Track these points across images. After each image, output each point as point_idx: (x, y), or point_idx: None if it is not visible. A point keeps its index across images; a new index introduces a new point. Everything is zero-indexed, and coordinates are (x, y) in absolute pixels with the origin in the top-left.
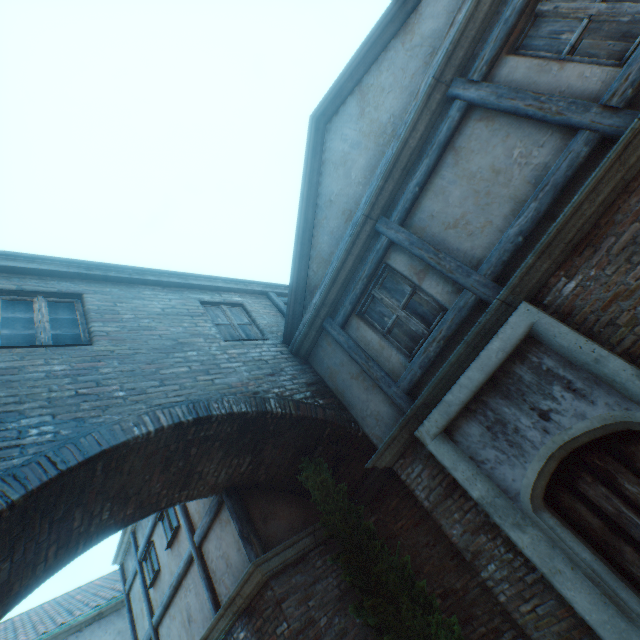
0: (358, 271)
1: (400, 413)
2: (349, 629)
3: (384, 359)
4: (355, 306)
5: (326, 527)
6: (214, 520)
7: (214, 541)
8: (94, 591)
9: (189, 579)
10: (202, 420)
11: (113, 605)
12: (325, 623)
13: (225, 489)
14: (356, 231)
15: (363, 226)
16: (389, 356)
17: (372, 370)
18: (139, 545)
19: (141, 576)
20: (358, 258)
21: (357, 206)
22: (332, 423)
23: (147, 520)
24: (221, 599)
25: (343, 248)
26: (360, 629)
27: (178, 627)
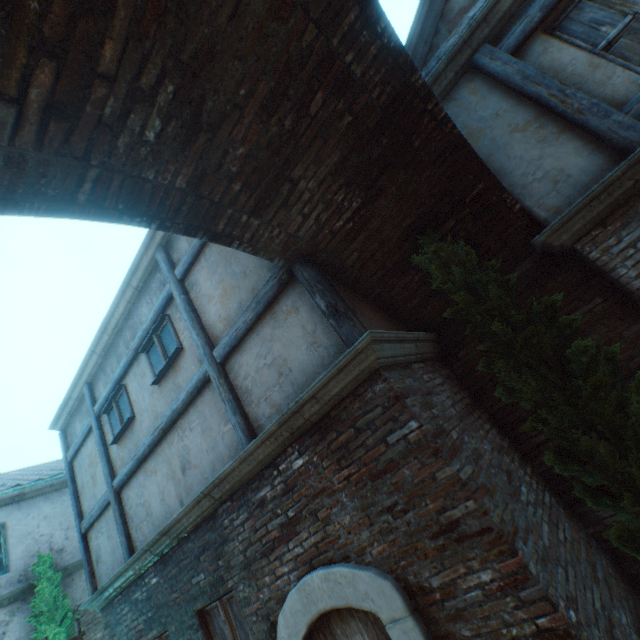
0: None
1: (611, 161)
2: (482, 452)
3: (594, 85)
4: (548, 15)
5: (424, 345)
6: (259, 319)
7: (255, 349)
8: (10, 478)
9: (191, 415)
10: (371, 3)
11: (39, 488)
12: (457, 437)
13: (301, 256)
14: None
15: None
16: (608, 77)
17: (571, 100)
18: (97, 398)
19: (98, 433)
20: None
21: None
22: (490, 175)
23: (116, 362)
24: (258, 425)
25: None
26: (491, 456)
27: (160, 482)
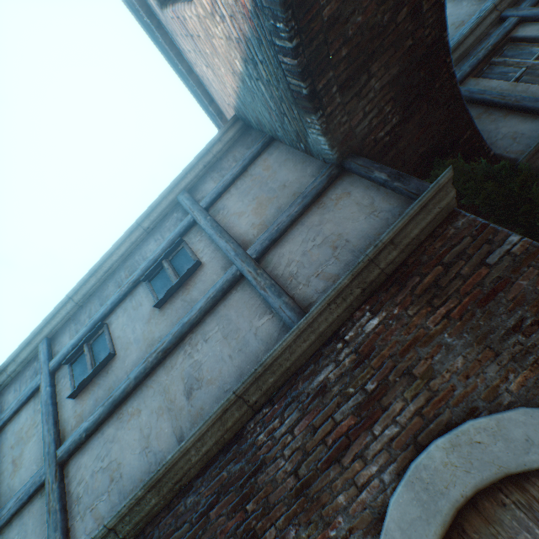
0: (475, 50)
1: None
2: None
3: (518, 93)
4: (473, 70)
5: None
6: (304, 212)
7: (299, 236)
8: None
9: (208, 324)
10: None
11: None
12: None
13: (352, 153)
14: (483, 16)
15: (489, 15)
16: (526, 88)
17: (508, 98)
18: (55, 353)
19: (49, 390)
20: (477, 40)
21: (471, 17)
22: (474, 126)
23: (98, 305)
24: (309, 303)
25: (468, 27)
26: None
27: (144, 424)
